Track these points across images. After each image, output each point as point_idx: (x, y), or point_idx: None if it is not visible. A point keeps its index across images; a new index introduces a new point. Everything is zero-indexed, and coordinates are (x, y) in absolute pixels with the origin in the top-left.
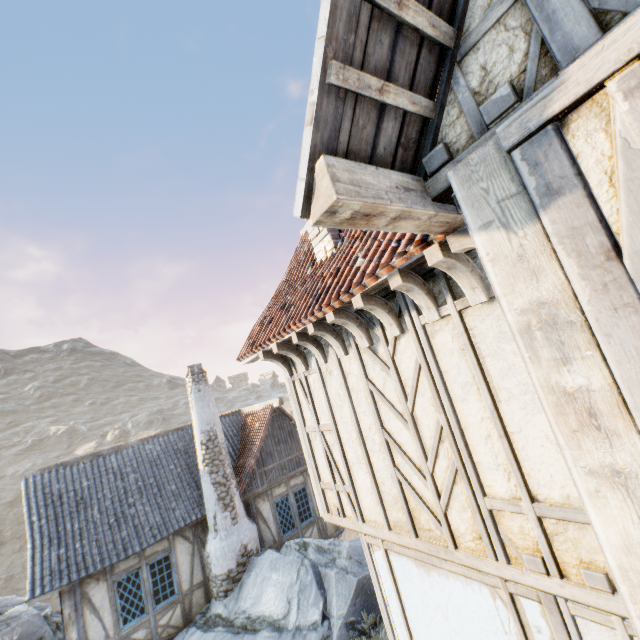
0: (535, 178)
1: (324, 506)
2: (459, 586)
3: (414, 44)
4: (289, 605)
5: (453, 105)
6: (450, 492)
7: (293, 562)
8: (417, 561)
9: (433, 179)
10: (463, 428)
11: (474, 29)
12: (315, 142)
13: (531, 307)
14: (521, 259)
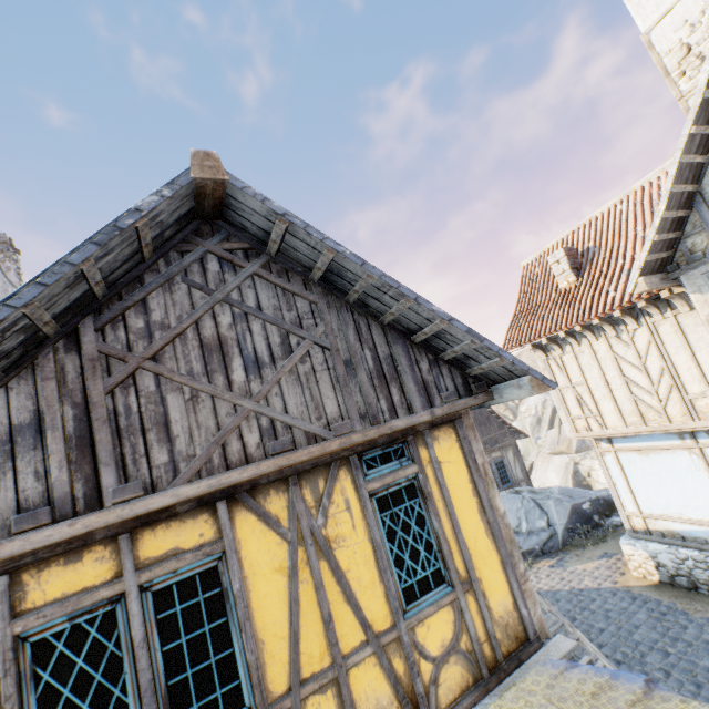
0: (708, 282)
1: (573, 429)
2: (668, 456)
3: (668, 240)
4: (519, 520)
5: (680, 251)
6: (667, 398)
7: (515, 497)
8: (639, 452)
9: (671, 274)
10: (675, 367)
11: (688, 232)
12: (639, 274)
13: (708, 314)
14: (705, 302)
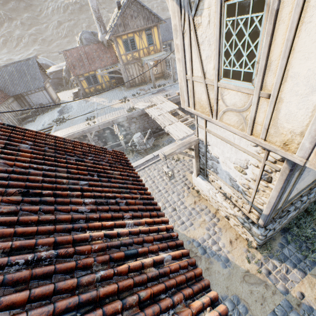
0: None
1: None
2: None
3: None
4: None
5: None
6: None
7: None
8: None
9: None
10: None
11: None
12: None
13: None
14: None
